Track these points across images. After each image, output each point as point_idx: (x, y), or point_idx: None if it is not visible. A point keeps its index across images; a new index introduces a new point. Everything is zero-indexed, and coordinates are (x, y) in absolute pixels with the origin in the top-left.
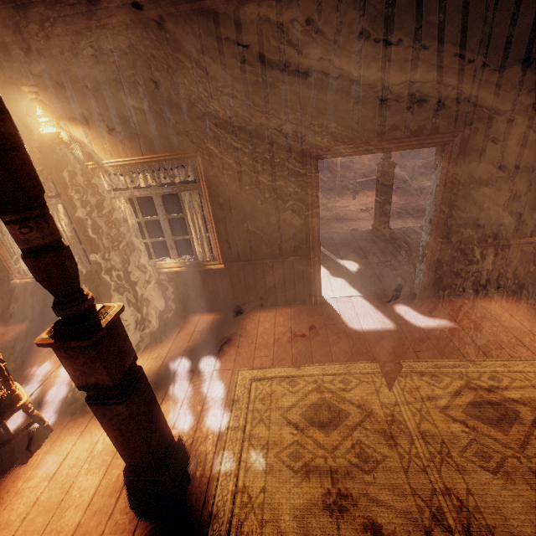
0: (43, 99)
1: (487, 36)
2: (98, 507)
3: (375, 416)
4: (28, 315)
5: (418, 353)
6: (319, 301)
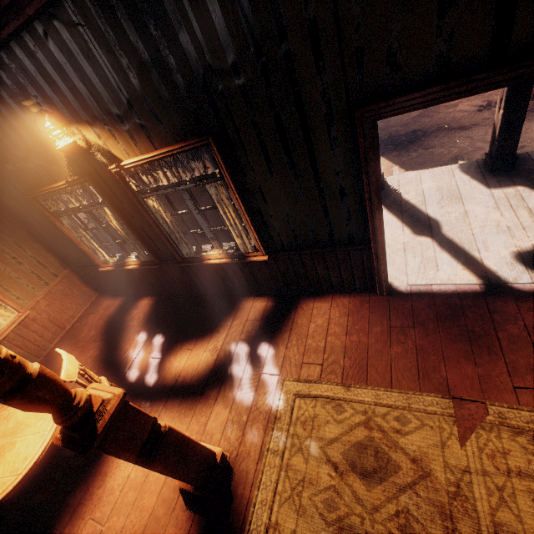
0: (48, 105)
1: None
2: (165, 498)
3: (433, 481)
4: (121, 291)
5: (518, 394)
6: (385, 292)
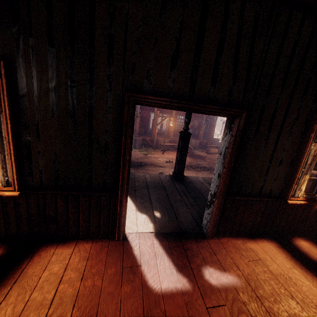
0: None
1: (267, 48)
2: None
3: None
4: None
5: (211, 313)
6: (122, 236)
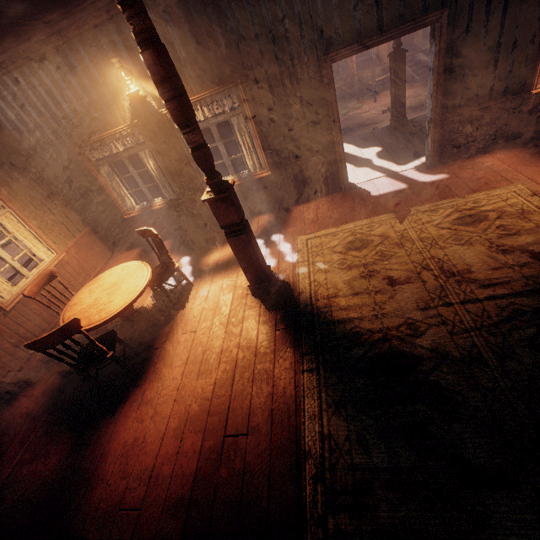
0: (121, 66)
1: None
2: (237, 303)
3: (391, 238)
4: (137, 242)
5: (423, 202)
6: (347, 187)
